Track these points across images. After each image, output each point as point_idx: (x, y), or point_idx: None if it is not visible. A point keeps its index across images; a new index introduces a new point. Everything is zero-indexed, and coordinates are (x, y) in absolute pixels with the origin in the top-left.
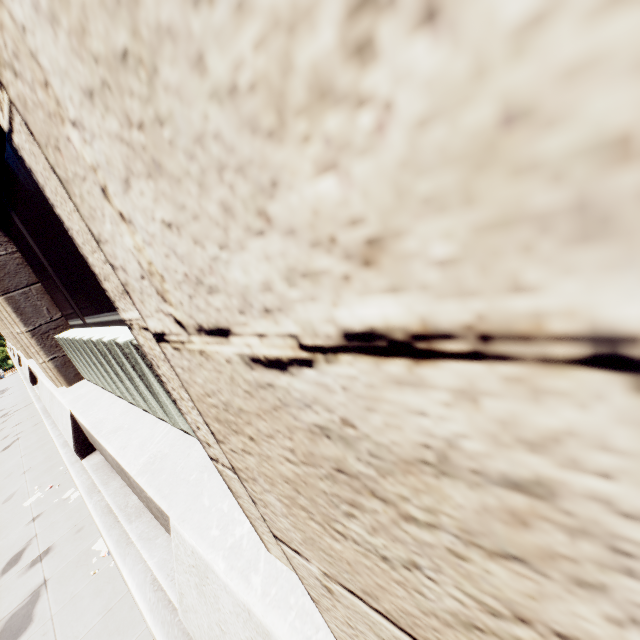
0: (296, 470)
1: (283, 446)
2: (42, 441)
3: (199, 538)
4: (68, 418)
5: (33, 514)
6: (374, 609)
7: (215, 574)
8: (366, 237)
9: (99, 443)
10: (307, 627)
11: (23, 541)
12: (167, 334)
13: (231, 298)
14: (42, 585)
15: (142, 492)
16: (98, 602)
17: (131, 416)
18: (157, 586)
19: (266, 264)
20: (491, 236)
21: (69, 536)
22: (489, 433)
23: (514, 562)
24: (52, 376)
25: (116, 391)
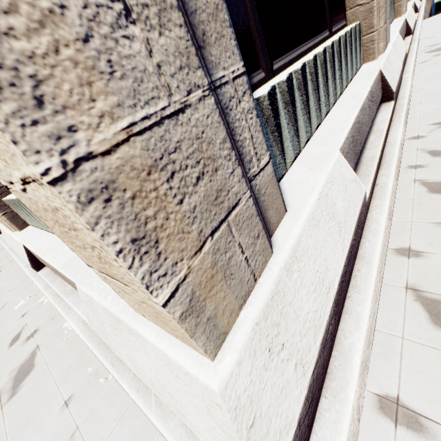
0: (58, 227)
1: (49, 219)
2: (17, 271)
3: (88, 288)
4: (23, 249)
5: (22, 313)
6: (107, 275)
7: (94, 300)
8: (4, 159)
9: (41, 258)
10: (126, 308)
11: (19, 328)
12: (7, 186)
13: (4, 172)
14: (36, 348)
15: (66, 277)
16: (72, 352)
17: (58, 242)
18: (85, 323)
19: (0, 163)
20: (11, 160)
21: (47, 322)
22: (46, 198)
23: (76, 230)
24: (7, 225)
25: (48, 229)
